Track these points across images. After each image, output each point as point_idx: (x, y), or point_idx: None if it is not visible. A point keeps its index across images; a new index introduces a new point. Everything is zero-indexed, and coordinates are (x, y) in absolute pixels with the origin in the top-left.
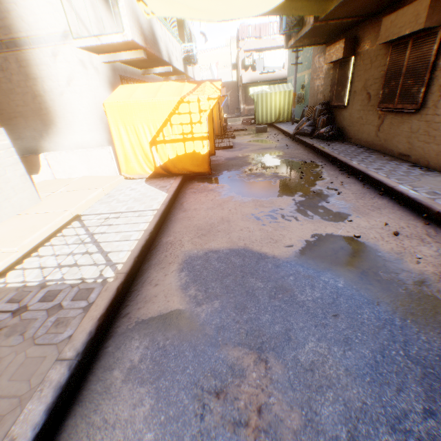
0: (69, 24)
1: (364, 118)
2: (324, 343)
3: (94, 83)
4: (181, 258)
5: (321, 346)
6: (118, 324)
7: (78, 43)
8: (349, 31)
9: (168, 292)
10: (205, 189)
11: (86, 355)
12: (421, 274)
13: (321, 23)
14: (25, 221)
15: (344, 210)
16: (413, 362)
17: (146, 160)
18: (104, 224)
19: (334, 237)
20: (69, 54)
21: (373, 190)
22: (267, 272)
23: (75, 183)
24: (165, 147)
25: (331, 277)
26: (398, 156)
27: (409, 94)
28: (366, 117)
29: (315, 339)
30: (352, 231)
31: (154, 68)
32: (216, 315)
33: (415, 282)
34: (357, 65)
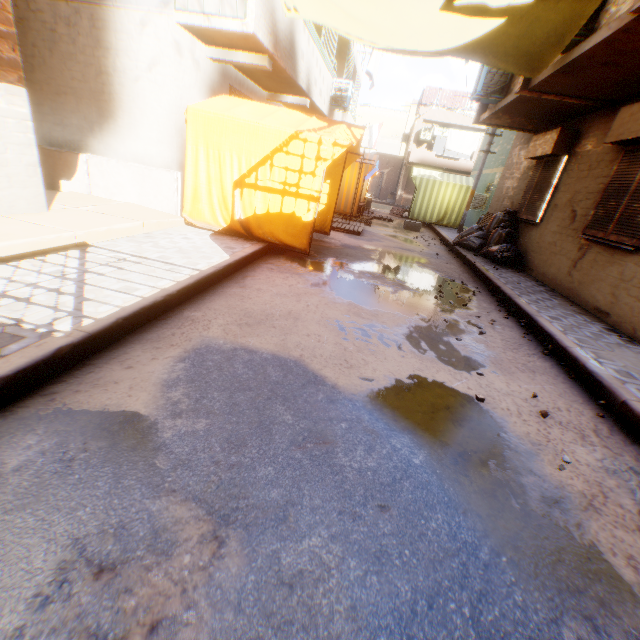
0: None
1: (558, 244)
2: (338, 546)
3: (187, 80)
4: (193, 344)
5: (331, 549)
6: (30, 403)
7: (179, 18)
8: (570, 120)
9: (140, 383)
10: (290, 270)
11: None
12: (560, 488)
13: (530, 92)
14: (3, 225)
15: (478, 357)
16: (480, 636)
17: (222, 206)
18: (112, 265)
19: (444, 389)
20: (163, 28)
21: (535, 345)
22: (311, 404)
23: (112, 206)
24: (254, 195)
25: (408, 444)
26: (592, 312)
27: (632, 222)
28: (562, 244)
29: (327, 533)
30: (476, 389)
31: (285, 95)
32: (189, 441)
33: (544, 498)
34: (568, 168)
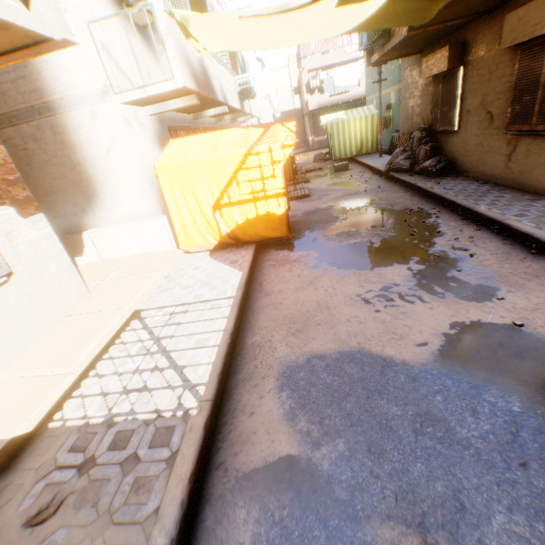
0: (109, 77)
1: (484, 144)
2: (518, 515)
3: (141, 142)
4: (277, 369)
5: (515, 520)
6: (213, 479)
7: (120, 98)
8: (453, 34)
9: (270, 425)
10: (287, 259)
11: (181, 538)
12: None
13: (418, 31)
14: (76, 326)
15: (485, 282)
16: None
17: (209, 229)
18: (170, 324)
19: (483, 326)
20: (111, 112)
21: (519, 247)
22: (401, 389)
23: (126, 265)
24: (232, 211)
25: (497, 395)
26: (543, 194)
27: None
28: (489, 143)
29: (502, 507)
30: (507, 315)
31: (206, 110)
32: (345, 465)
33: None
34: (468, 76)
